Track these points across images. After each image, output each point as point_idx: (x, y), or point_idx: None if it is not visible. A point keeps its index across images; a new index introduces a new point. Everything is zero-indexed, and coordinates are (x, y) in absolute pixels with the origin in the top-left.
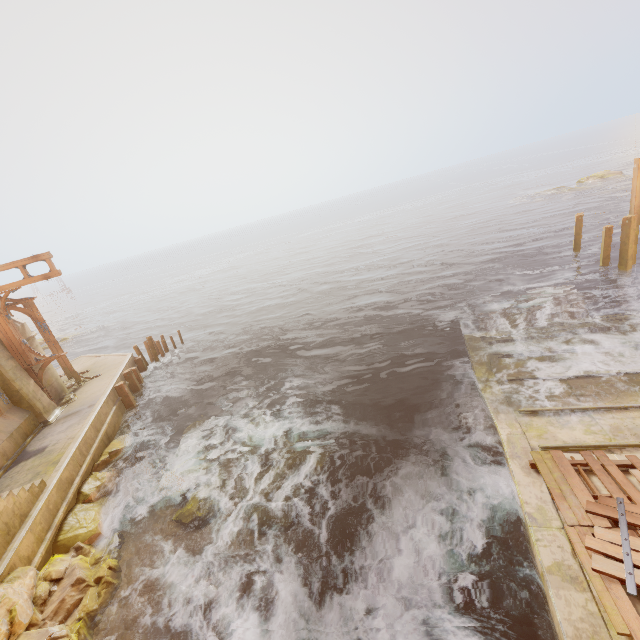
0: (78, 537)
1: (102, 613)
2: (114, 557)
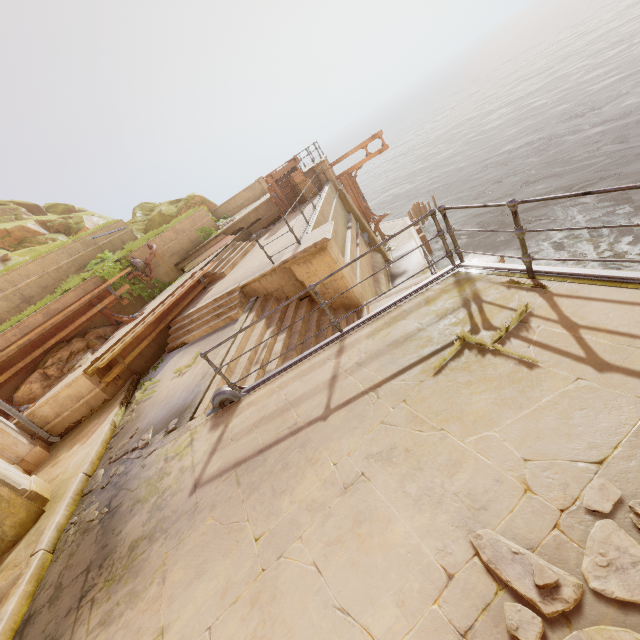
0: None
1: None
2: None
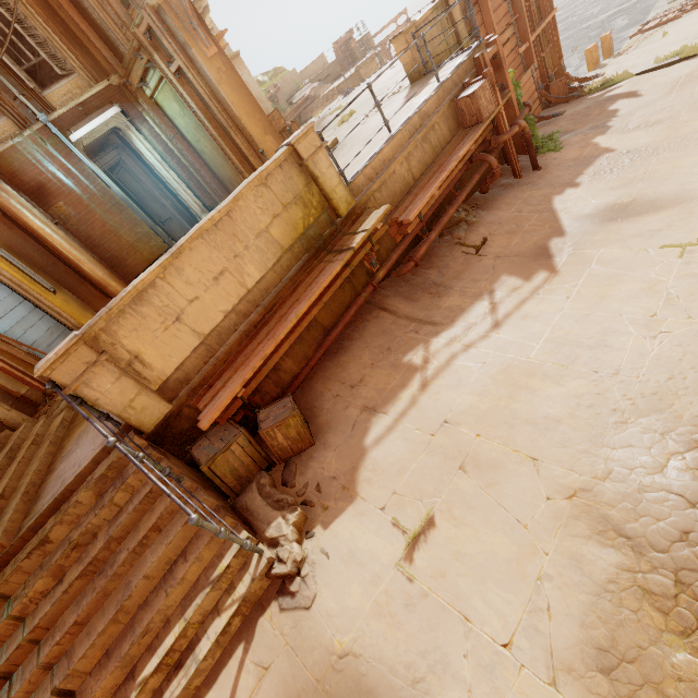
0: None
1: None
2: None
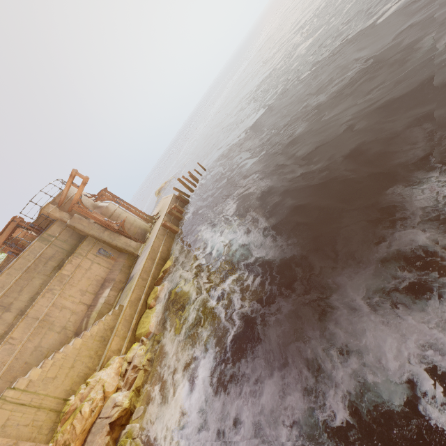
0: (142, 334)
1: (143, 388)
2: (153, 349)
